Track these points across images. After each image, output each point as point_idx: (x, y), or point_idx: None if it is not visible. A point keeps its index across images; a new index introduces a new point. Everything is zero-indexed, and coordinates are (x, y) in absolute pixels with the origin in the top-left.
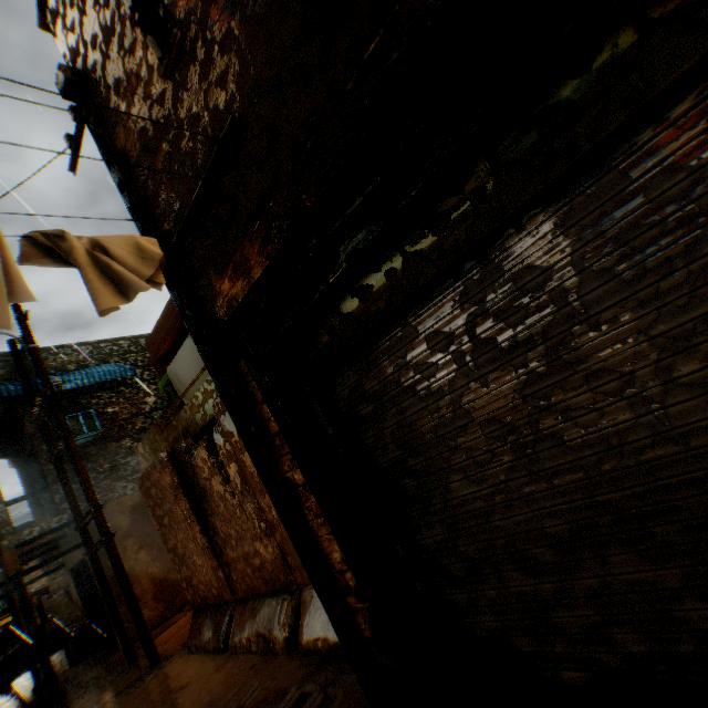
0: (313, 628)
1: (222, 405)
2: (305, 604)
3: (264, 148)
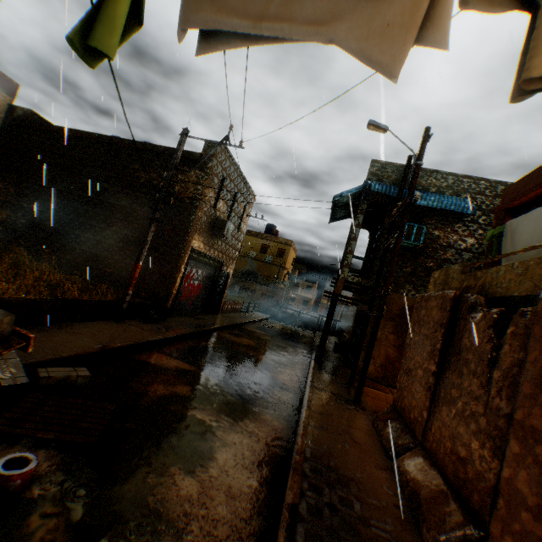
0: None
1: None
2: None
3: None
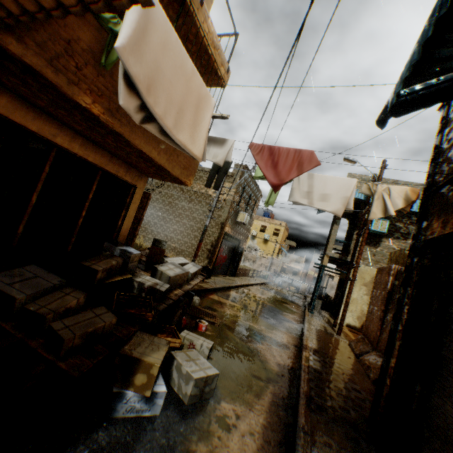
0: None
1: None
2: None
3: None
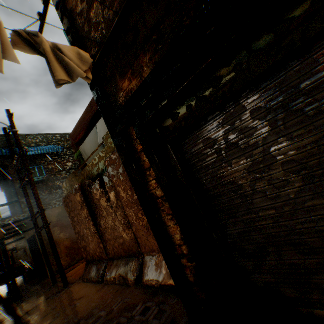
0: (150, 275)
1: (110, 161)
2: (146, 263)
3: None
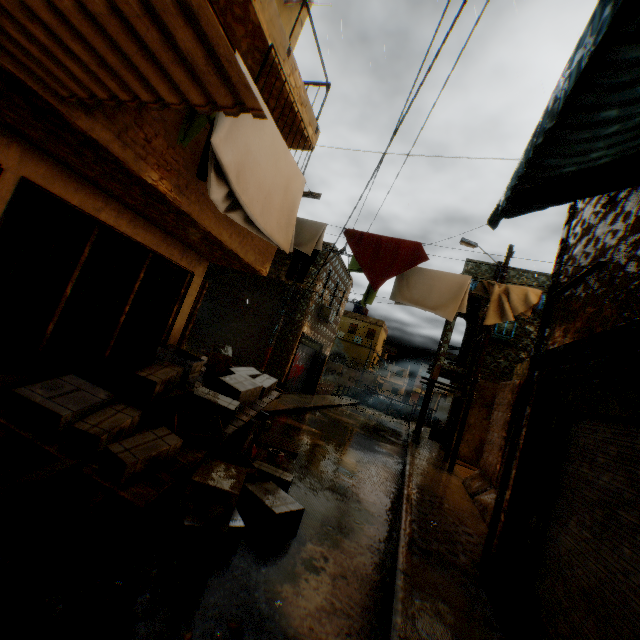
0: None
1: None
2: None
3: (601, 286)
